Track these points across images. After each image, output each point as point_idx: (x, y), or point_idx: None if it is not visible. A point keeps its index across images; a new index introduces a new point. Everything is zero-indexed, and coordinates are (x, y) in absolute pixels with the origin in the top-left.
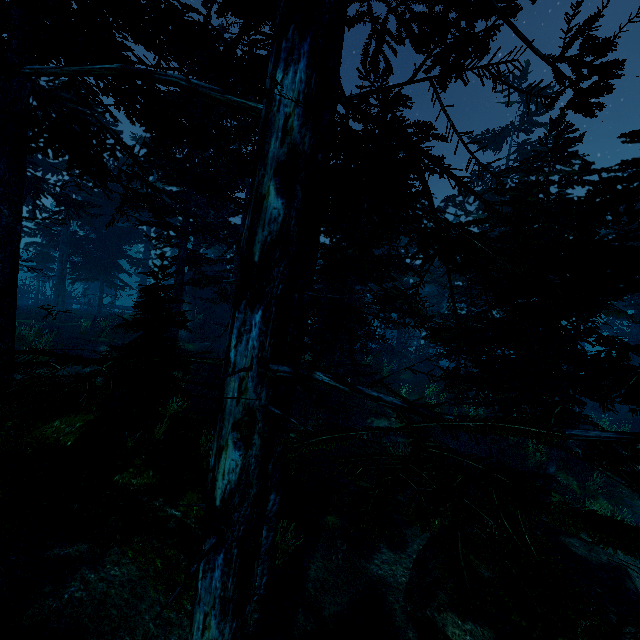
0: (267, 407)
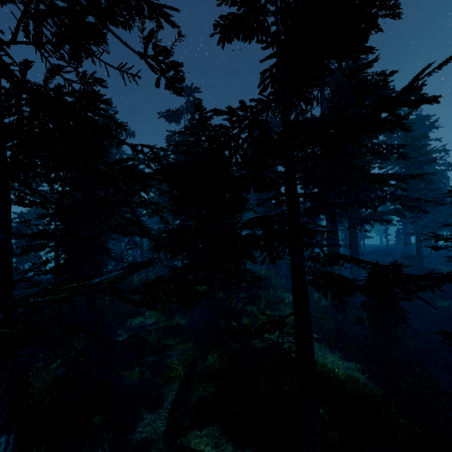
0: None
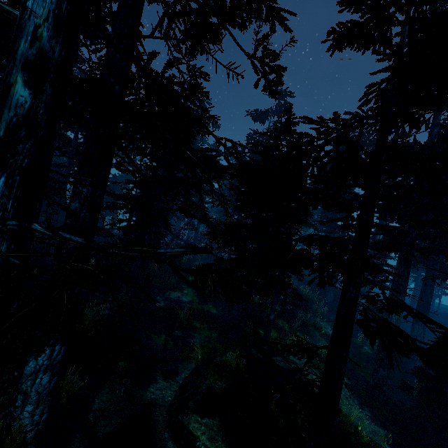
0: (8, 258)
